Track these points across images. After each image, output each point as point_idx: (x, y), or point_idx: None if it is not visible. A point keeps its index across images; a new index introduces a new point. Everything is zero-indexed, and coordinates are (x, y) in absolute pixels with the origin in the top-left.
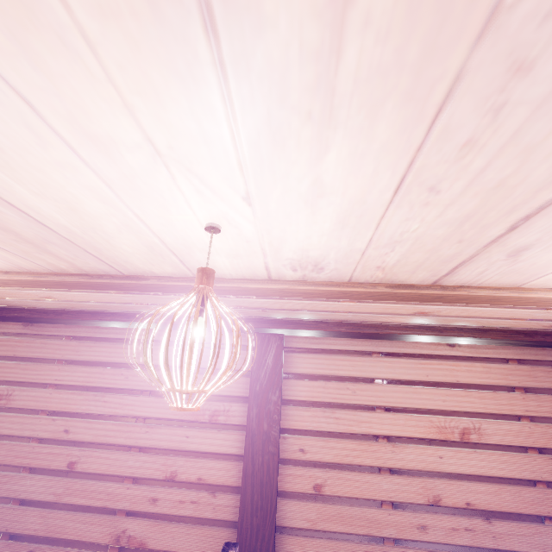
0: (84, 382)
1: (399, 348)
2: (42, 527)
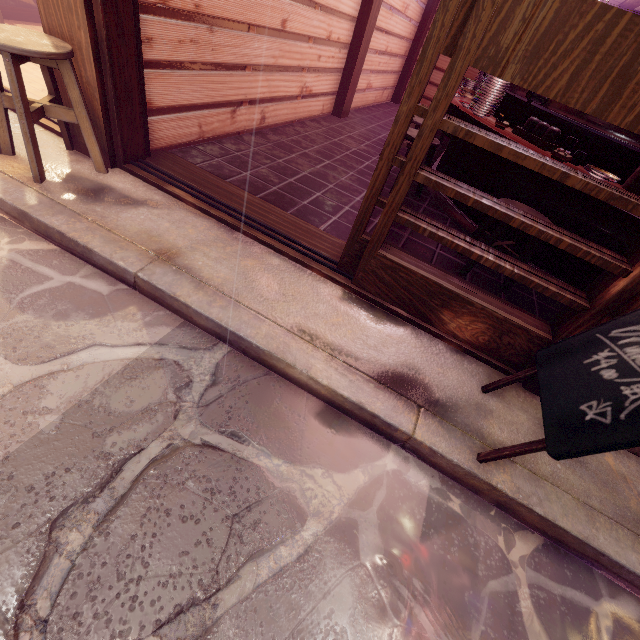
0: None
1: None
2: (267, 90)
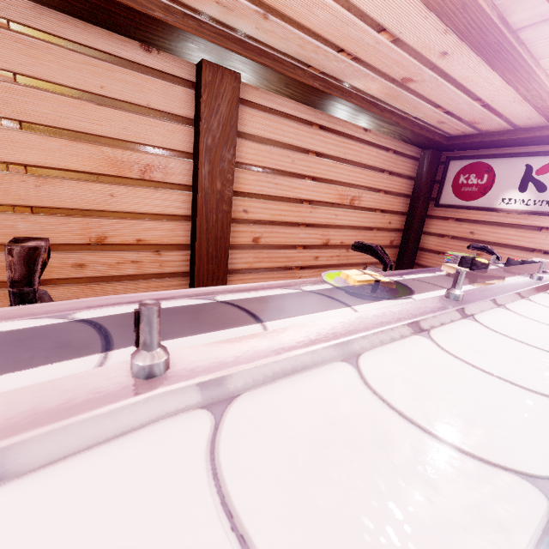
0: None
1: (334, 124)
2: None
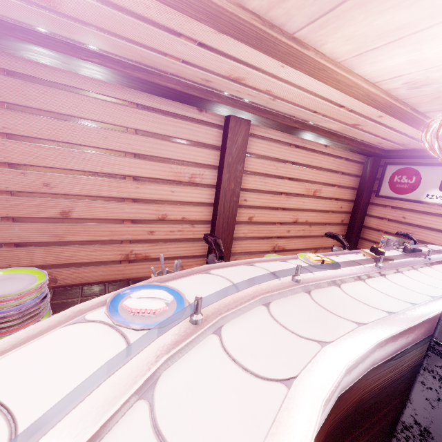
0: (50, 136)
1: (304, 143)
2: (52, 259)
